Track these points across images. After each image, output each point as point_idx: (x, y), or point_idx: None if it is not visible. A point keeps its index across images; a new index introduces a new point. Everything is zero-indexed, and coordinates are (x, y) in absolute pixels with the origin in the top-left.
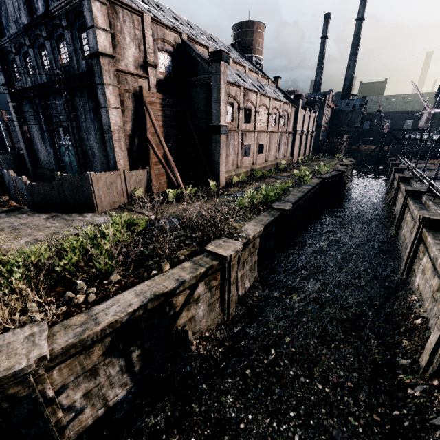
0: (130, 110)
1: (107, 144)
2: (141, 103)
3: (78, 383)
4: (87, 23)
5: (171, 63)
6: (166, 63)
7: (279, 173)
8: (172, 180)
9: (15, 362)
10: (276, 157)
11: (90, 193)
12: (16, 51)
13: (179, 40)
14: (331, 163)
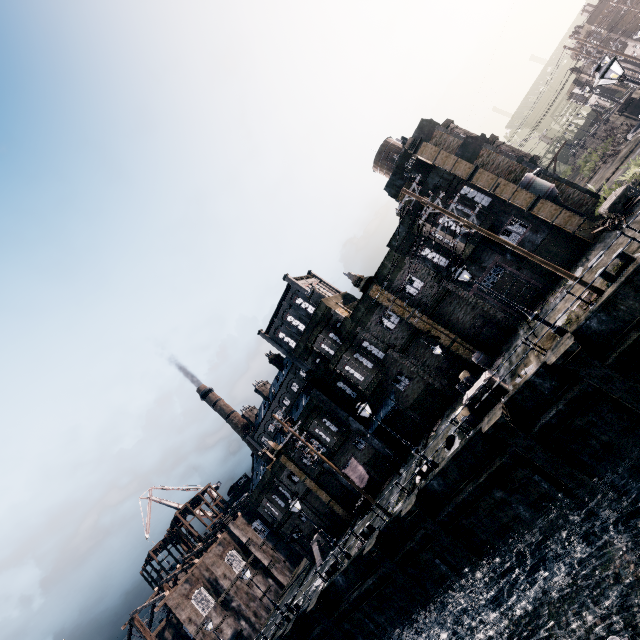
0: None
1: None
2: None
3: None
4: None
5: None
6: None
7: None
8: None
9: None
10: None
11: None
12: None
13: None
14: None
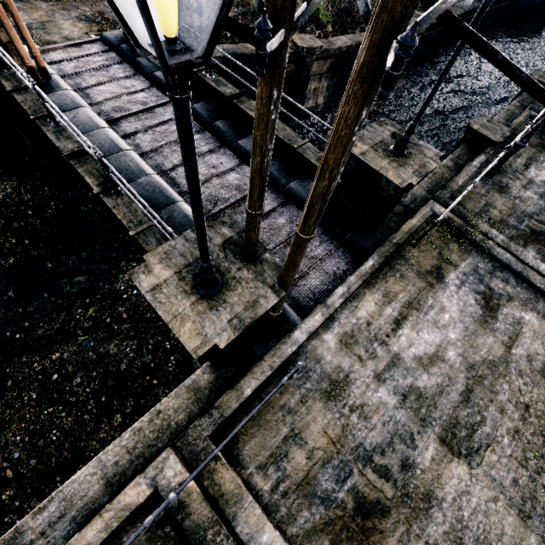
0: None
1: None
2: None
3: (315, 80)
4: None
5: None
6: None
7: None
8: None
9: (313, 44)
10: None
11: None
12: None
13: None
14: None
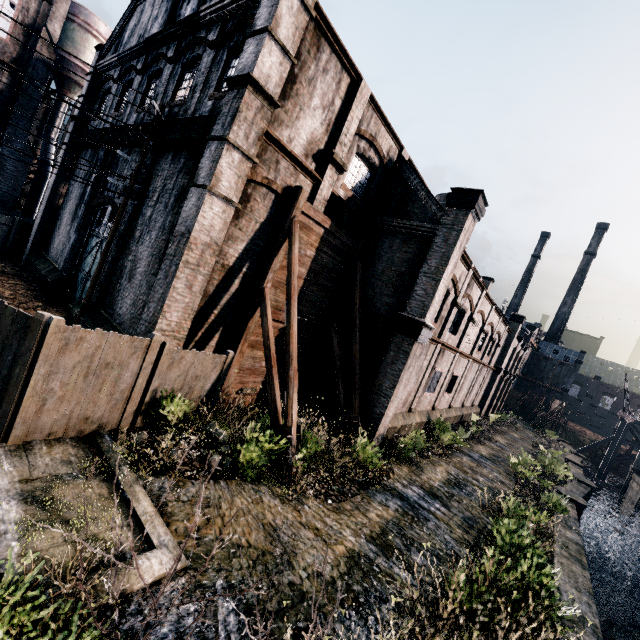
0: (256, 220)
1: (164, 264)
2: (284, 217)
3: None
4: (255, 26)
5: (366, 182)
6: (358, 177)
7: (469, 441)
8: (274, 405)
9: None
10: (462, 404)
11: (15, 374)
12: (119, 76)
13: (395, 156)
14: (553, 450)
